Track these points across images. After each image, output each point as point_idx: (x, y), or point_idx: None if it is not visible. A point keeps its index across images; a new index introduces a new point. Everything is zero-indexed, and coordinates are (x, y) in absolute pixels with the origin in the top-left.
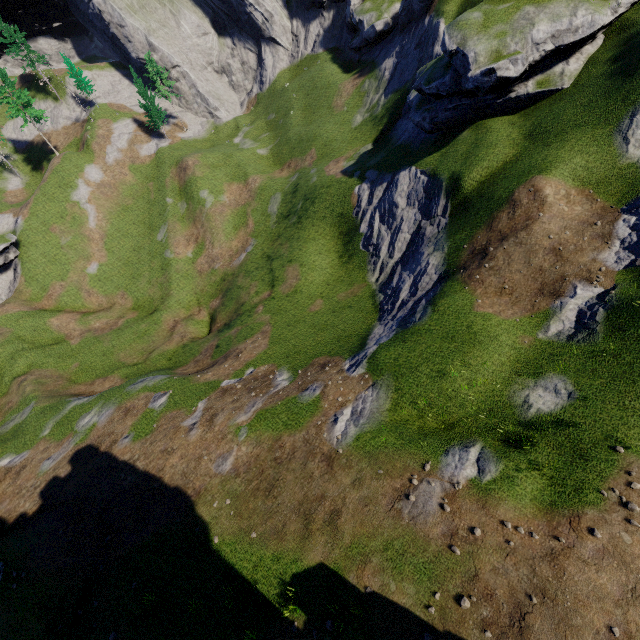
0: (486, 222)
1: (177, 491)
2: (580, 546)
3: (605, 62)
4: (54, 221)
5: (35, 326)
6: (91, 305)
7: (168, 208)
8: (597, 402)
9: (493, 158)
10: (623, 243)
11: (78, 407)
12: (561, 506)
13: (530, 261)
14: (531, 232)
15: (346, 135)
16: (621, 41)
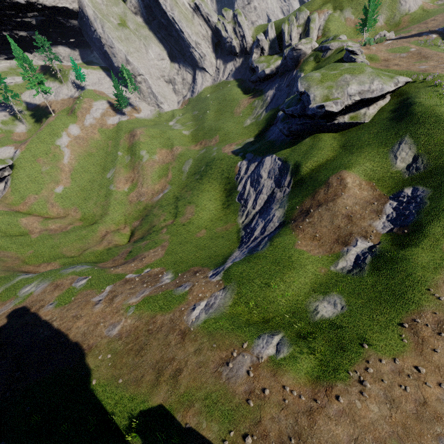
0: (311, 194)
1: (76, 345)
2: (329, 407)
3: (388, 111)
4: (41, 155)
5: (10, 222)
6: (52, 213)
7: (118, 158)
8: (357, 314)
9: (320, 156)
10: (388, 217)
11: (24, 280)
12: (323, 379)
13: (333, 221)
14: (336, 203)
15: (239, 130)
16: (398, 101)
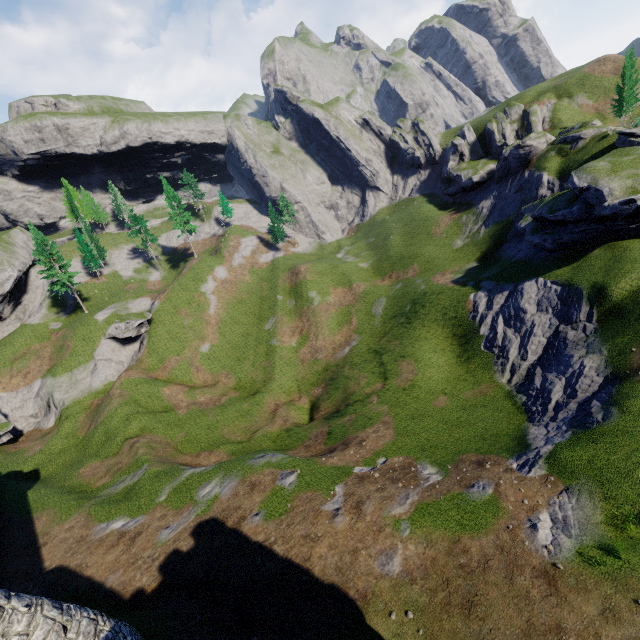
0: None
1: (334, 590)
2: None
3: None
4: (183, 306)
5: (150, 392)
6: (197, 380)
7: (278, 303)
8: None
9: None
10: None
11: (196, 475)
12: None
13: None
14: None
15: (448, 254)
16: None
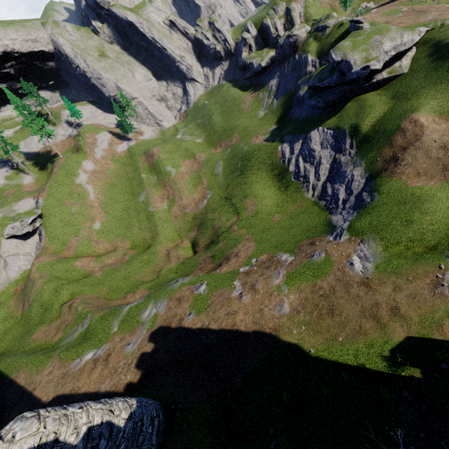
0: (387, 144)
1: (257, 333)
2: None
3: (424, 57)
4: (65, 198)
5: (65, 268)
6: (99, 250)
7: (144, 180)
8: None
9: (376, 112)
10: None
11: (133, 308)
12: None
13: (429, 156)
14: (422, 141)
15: (256, 123)
16: (429, 47)
